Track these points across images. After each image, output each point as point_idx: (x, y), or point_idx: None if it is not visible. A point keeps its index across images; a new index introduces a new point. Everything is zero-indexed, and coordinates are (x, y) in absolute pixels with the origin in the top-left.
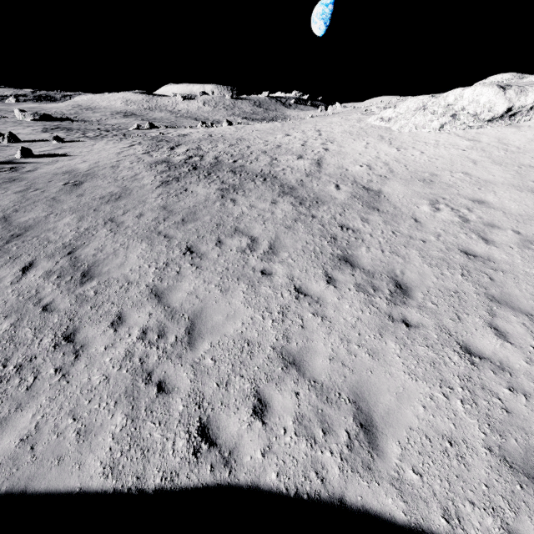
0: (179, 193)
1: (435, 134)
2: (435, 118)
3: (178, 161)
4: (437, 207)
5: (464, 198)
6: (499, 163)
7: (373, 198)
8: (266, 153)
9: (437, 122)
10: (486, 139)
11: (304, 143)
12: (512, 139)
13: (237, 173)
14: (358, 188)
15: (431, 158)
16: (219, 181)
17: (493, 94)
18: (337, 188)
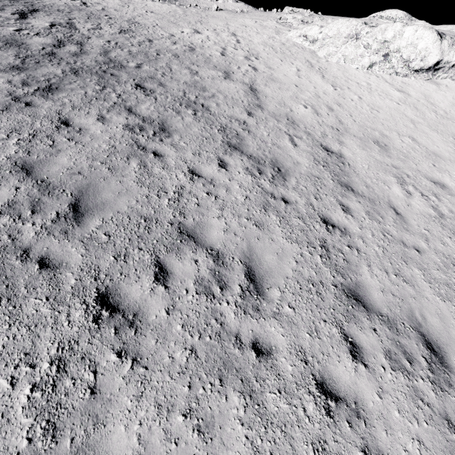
0: (54, 129)
1: (364, 74)
2: (368, 53)
3: (40, 47)
4: (407, 189)
5: (425, 177)
6: (435, 128)
7: (339, 166)
8: (180, 59)
9: (368, 59)
10: (414, 93)
11: (224, 52)
12: (437, 99)
13: (149, 92)
14: (317, 147)
15: (373, 109)
16: (123, 107)
17: (432, 41)
18: (293, 142)
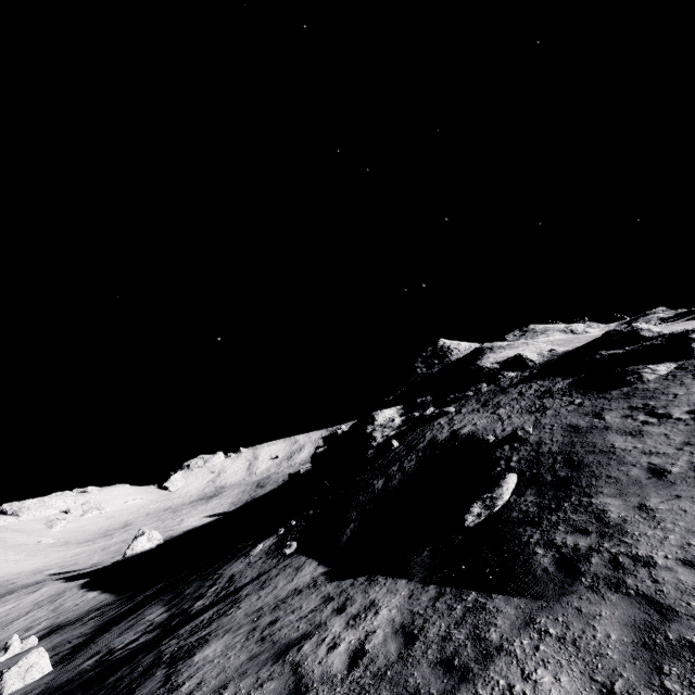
0: None
1: None
2: None
3: None
4: None
5: None
6: None
7: None
8: None
9: None
10: None
11: None
12: None
13: None
14: None
15: None
16: None
17: None
18: None
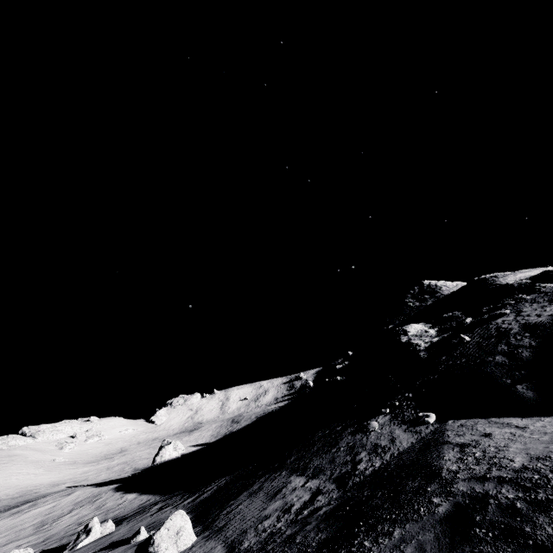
0: None
1: None
2: None
3: None
4: None
5: None
6: None
7: None
8: None
9: None
10: None
11: None
12: None
13: None
14: None
15: None
16: None
17: None
18: None
